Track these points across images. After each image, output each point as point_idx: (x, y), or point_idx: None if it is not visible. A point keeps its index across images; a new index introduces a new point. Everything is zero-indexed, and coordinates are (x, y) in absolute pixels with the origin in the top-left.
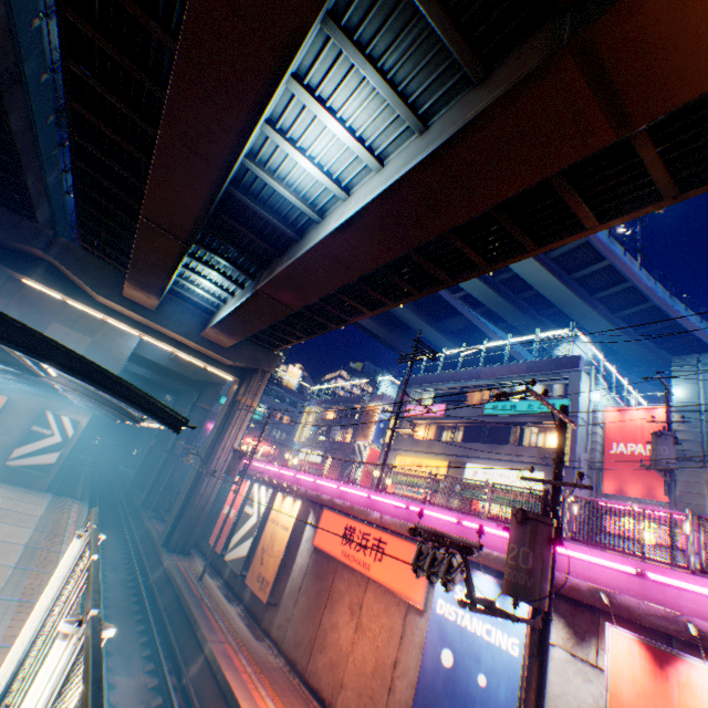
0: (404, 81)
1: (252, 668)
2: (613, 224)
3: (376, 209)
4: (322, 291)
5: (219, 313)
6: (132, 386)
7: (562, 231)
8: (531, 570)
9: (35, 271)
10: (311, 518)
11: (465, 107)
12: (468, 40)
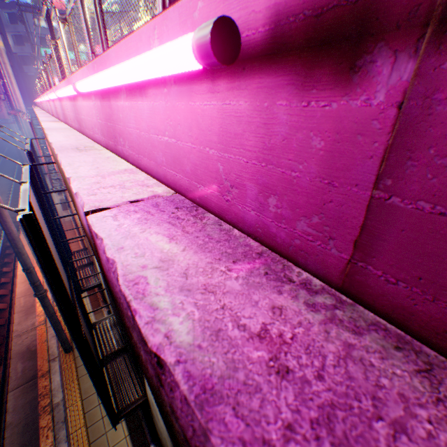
0: None
1: None
2: None
3: None
4: None
5: None
6: None
7: None
8: None
9: None
10: None
11: None
12: None
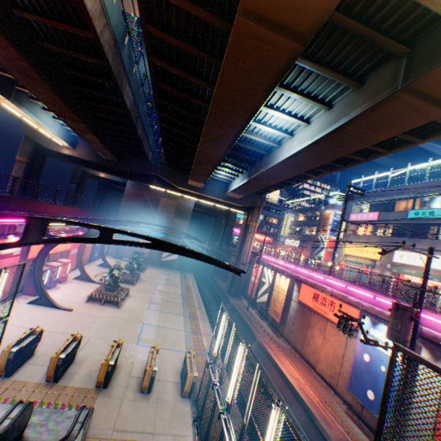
0: (313, 91)
1: (277, 348)
2: None
3: (308, 149)
4: (285, 177)
5: (231, 184)
6: (223, 263)
7: (440, 129)
8: (398, 330)
9: (153, 182)
10: (295, 287)
11: (350, 104)
12: (347, 72)
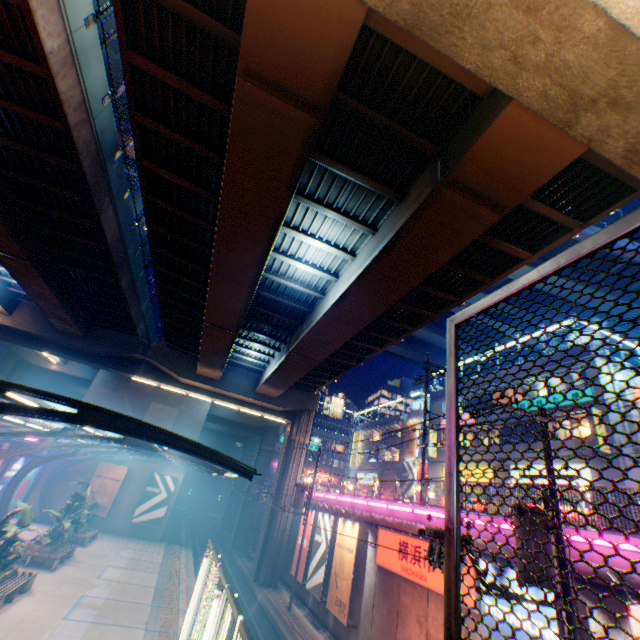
0: (352, 209)
1: None
2: (542, 252)
3: (357, 287)
4: (336, 344)
5: (266, 372)
6: (220, 453)
7: (506, 263)
8: (535, 556)
9: (139, 369)
10: (370, 538)
11: (395, 218)
12: (384, 182)
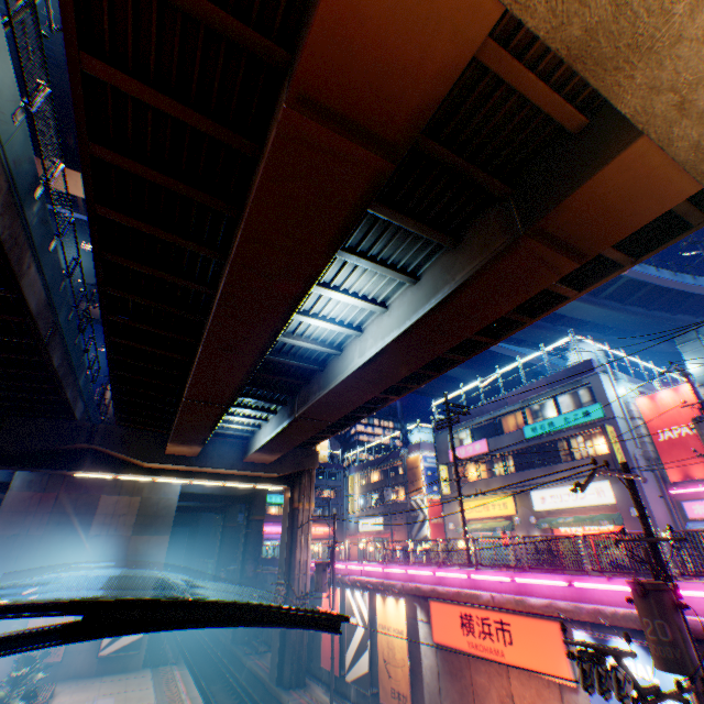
0: (390, 257)
1: None
2: (589, 289)
3: (396, 345)
4: (357, 403)
5: (257, 437)
6: (295, 610)
7: (548, 301)
8: (673, 640)
9: (84, 462)
10: (419, 613)
11: (449, 267)
12: (435, 225)
